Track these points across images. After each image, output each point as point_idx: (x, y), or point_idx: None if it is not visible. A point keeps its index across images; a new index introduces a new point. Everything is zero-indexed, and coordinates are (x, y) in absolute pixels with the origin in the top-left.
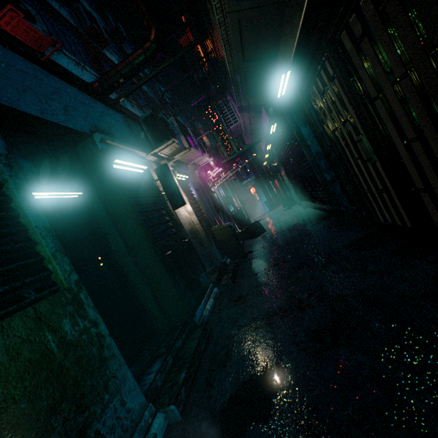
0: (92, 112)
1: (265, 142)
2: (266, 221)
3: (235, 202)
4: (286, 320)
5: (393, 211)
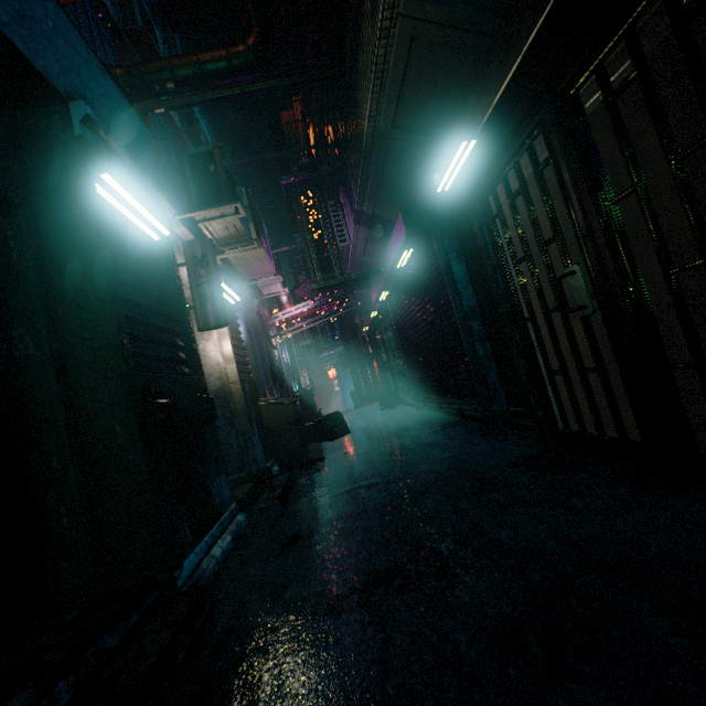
0: (87, 75)
1: (383, 284)
2: (350, 420)
3: (303, 381)
4: (412, 597)
5: (587, 417)
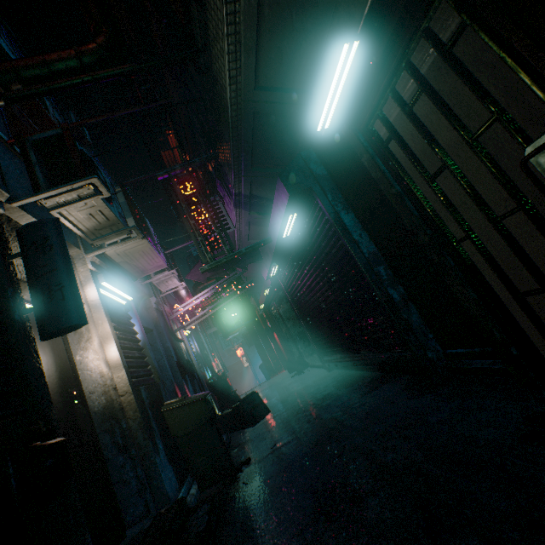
0: None
1: (272, 258)
2: (266, 394)
3: (215, 365)
4: None
5: None
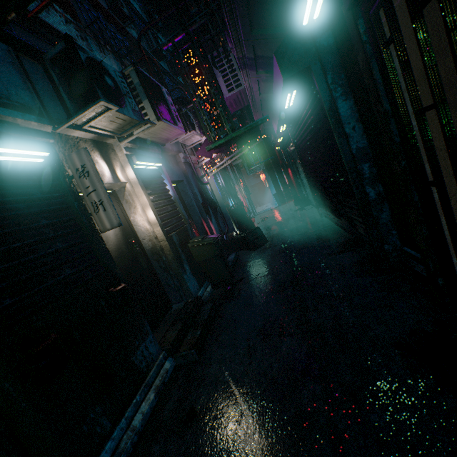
0: None
1: (278, 121)
2: (271, 223)
3: (239, 191)
4: None
5: None
